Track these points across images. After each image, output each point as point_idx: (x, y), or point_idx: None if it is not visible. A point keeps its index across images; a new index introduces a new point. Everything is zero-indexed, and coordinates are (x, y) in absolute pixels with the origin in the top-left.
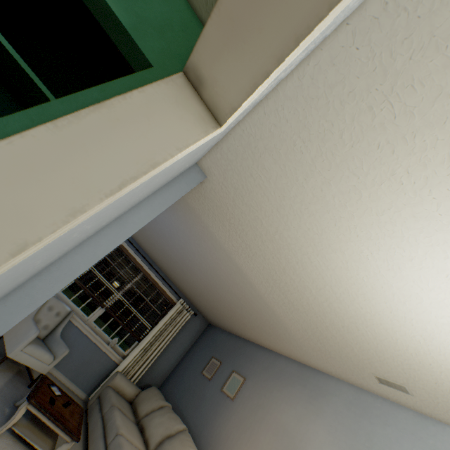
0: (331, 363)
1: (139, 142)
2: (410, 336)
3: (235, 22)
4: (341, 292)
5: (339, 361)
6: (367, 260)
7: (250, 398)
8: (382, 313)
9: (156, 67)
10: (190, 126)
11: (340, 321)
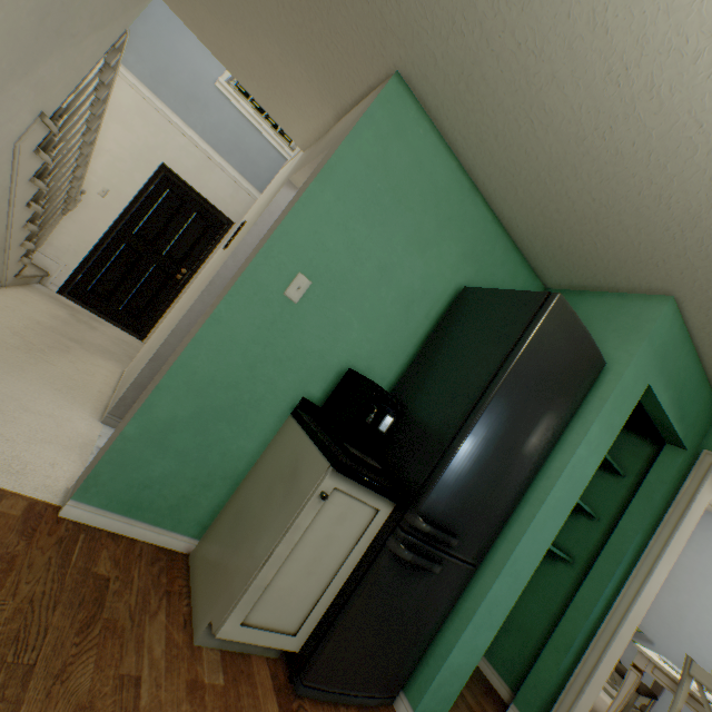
0: None
1: (694, 515)
2: None
3: None
4: None
5: None
6: None
7: None
8: None
9: (687, 449)
10: (710, 491)
11: None
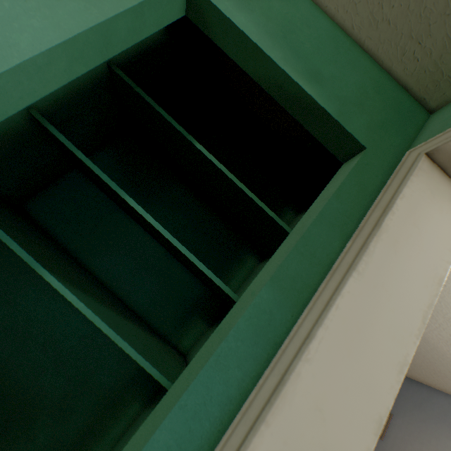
0: None
1: (419, 259)
2: None
3: None
4: None
5: None
6: None
7: (406, 441)
8: None
9: (368, 147)
10: (450, 217)
11: None
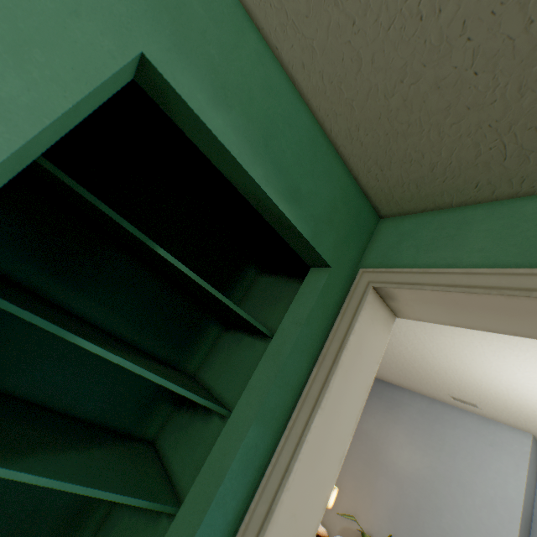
0: (408, 383)
1: (359, 378)
2: (495, 385)
3: (458, 303)
4: (439, 355)
5: (417, 383)
6: (475, 347)
7: None
8: (475, 372)
9: (333, 265)
10: (381, 336)
11: (430, 367)
